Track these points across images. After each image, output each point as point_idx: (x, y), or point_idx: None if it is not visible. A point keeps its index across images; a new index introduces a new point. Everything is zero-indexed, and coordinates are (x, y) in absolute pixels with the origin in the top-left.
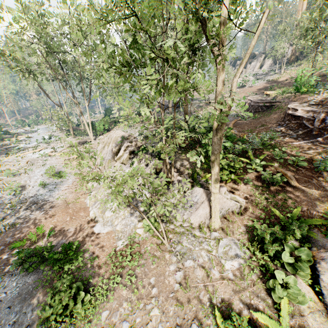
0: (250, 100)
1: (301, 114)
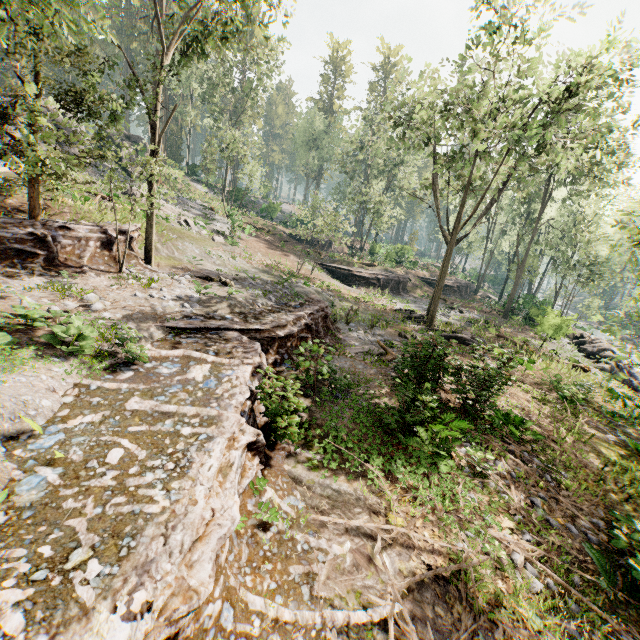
0: (382, 275)
1: (453, 285)
